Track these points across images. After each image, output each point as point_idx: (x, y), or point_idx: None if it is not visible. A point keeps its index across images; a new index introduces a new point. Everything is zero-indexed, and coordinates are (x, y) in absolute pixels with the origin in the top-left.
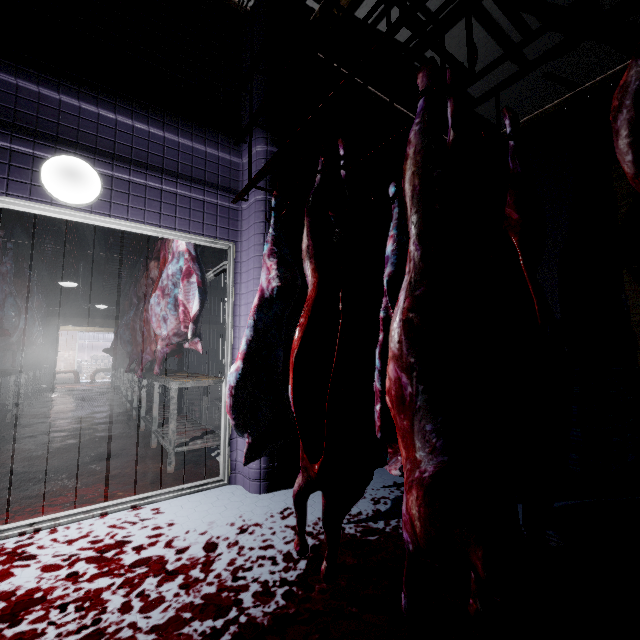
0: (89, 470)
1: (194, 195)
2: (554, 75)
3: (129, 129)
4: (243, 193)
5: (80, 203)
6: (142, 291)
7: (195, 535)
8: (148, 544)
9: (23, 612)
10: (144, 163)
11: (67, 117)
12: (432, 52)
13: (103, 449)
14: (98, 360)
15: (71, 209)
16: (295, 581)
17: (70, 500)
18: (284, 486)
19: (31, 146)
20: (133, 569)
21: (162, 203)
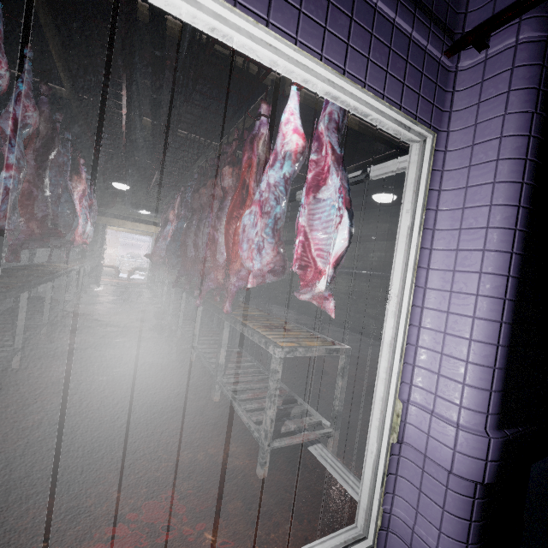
0: (150, 443)
1: (398, 21)
2: None
3: None
4: (503, 21)
5: None
6: (200, 202)
7: None
8: None
9: None
10: None
11: None
12: None
13: (158, 392)
14: (133, 257)
15: None
16: None
17: (135, 543)
18: None
19: None
20: None
21: (351, 22)
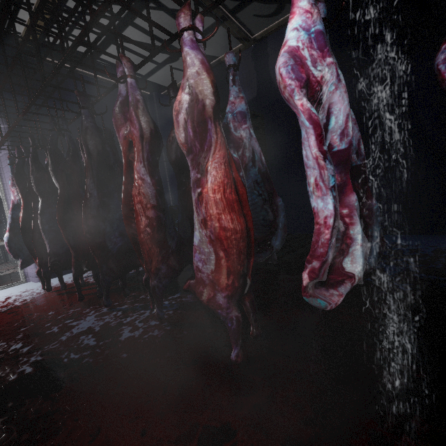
0: None
1: None
2: (177, 68)
3: None
4: None
5: None
6: None
7: (3, 297)
8: None
9: None
10: None
11: None
12: (104, 57)
13: None
14: None
15: None
16: (37, 296)
17: None
18: (53, 277)
19: None
20: None
21: None
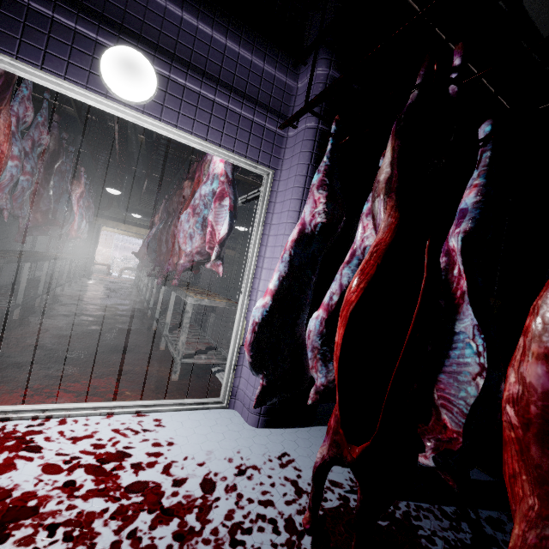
0: (105, 360)
1: (244, 113)
2: None
3: (193, 30)
4: (295, 117)
5: (134, 100)
6: (172, 207)
7: (193, 464)
8: (146, 463)
9: (12, 524)
10: (201, 70)
11: (134, 5)
12: None
13: (120, 341)
14: (127, 259)
15: (124, 105)
16: None
17: (84, 389)
18: (281, 424)
19: (95, 30)
20: (128, 494)
21: (212, 116)
